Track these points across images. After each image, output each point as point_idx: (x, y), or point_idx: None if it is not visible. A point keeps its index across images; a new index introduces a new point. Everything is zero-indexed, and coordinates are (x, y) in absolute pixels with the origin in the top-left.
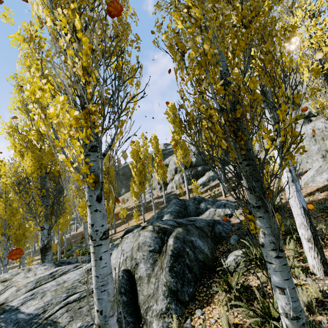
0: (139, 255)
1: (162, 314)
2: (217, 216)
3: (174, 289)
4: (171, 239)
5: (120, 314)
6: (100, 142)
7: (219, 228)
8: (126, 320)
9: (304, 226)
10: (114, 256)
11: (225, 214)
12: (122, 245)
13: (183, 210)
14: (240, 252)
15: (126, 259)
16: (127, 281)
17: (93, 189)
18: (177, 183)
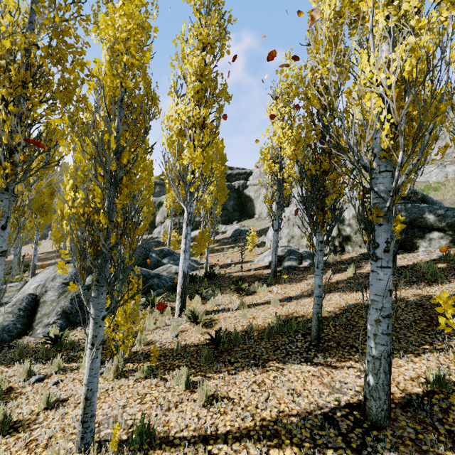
0: (51, 285)
1: (48, 325)
2: (166, 272)
3: (68, 311)
4: (89, 277)
5: (12, 321)
6: (10, 190)
7: (154, 281)
8: (16, 326)
9: (179, 284)
10: (29, 283)
11: (176, 272)
12: (40, 274)
13: (142, 260)
14: (145, 299)
15: (38, 286)
16: (31, 302)
17: (0, 219)
18: (166, 228)
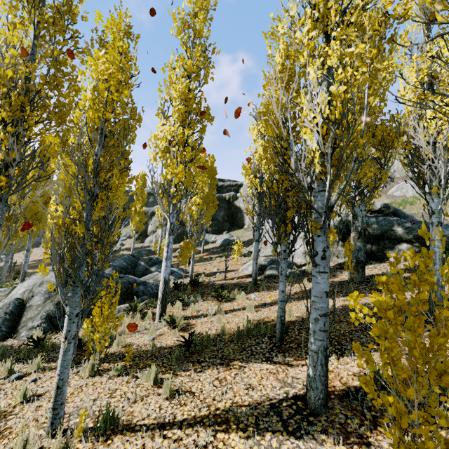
0: (38, 290)
1: (33, 328)
2: (153, 280)
3: (52, 315)
4: None
5: None
6: (4, 200)
7: (140, 288)
8: (1, 329)
9: (160, 290)
10: (17, 289)
11: None
12: (28, 280)
13: (130, 267)
14: (129, 305)
15: (26, 291)
16: (17, 307)
17: None
18: (158, 238)
